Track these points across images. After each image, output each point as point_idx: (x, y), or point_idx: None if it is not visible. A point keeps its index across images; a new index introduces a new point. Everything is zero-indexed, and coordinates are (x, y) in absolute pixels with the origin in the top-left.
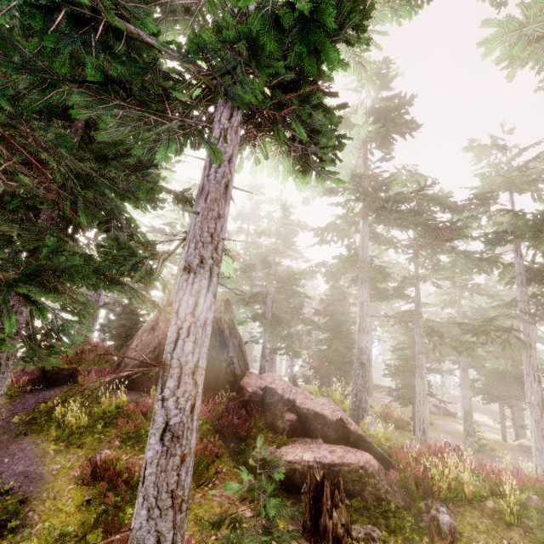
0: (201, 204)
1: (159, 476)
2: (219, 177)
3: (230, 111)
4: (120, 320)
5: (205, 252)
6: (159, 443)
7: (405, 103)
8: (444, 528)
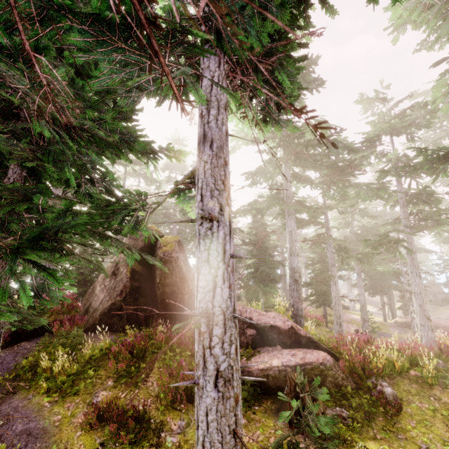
0: (208, 152)
1: (219, 421)
2: (220, 124)
3: (218, 59)
4: (78, 269)
5: (221, 199)
6: (213, 390)
7: (314, 62)
8: (389, 398)
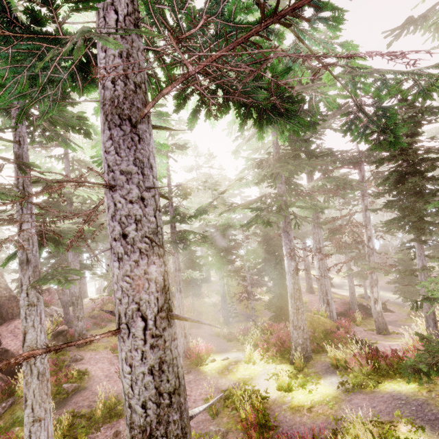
0: None
1: None
2: None
3: None
4: None
5: None
6: None
7: None
8: None
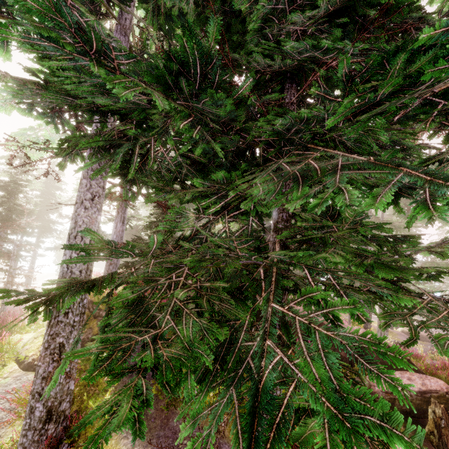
0: None
1: None
2: None
3: None
4: None
5: None
6: None
7: None
8: None
